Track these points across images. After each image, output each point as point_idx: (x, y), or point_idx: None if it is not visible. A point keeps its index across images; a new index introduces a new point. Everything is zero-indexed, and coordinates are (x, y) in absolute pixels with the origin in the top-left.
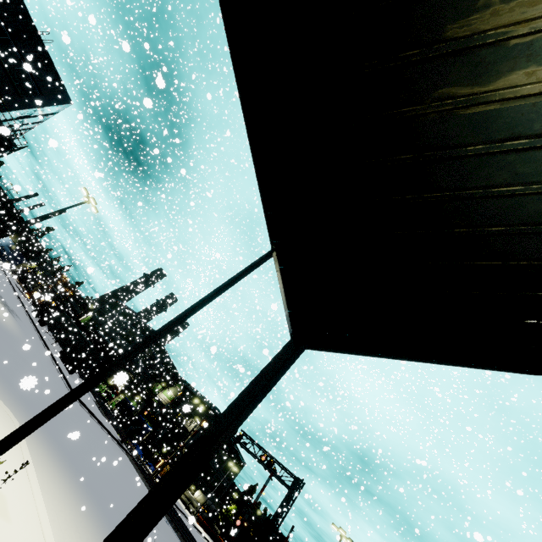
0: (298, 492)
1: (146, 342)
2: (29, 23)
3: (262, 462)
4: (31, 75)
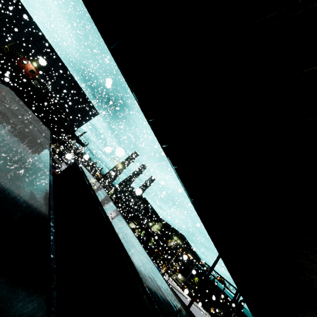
0: (239, 296)
1: (194, 299)
2: (77, 86)
3: (217, 280)
4: (82, 109)
